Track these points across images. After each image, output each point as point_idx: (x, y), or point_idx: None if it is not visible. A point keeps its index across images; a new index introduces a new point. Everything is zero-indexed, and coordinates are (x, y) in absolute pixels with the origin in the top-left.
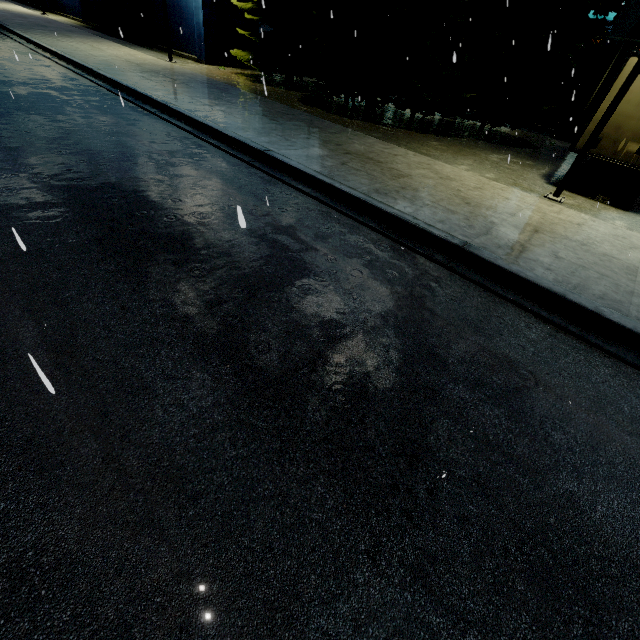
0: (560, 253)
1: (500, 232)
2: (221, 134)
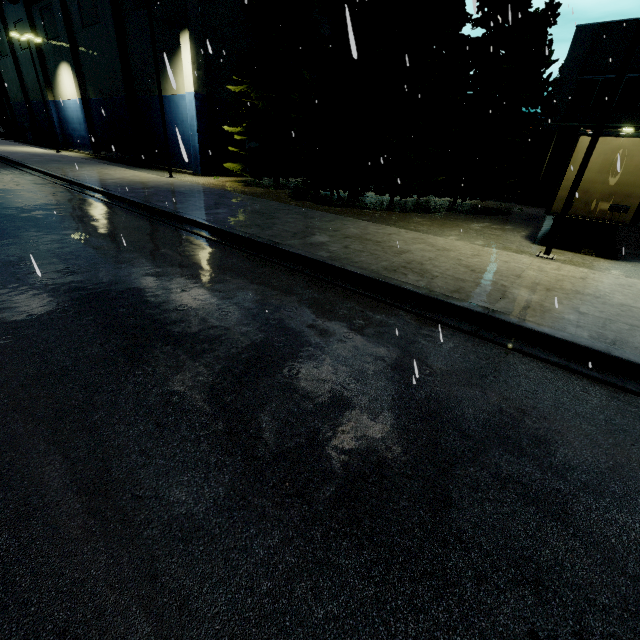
0: (581, 308)
1: (515, 294)
2: (228, 233)
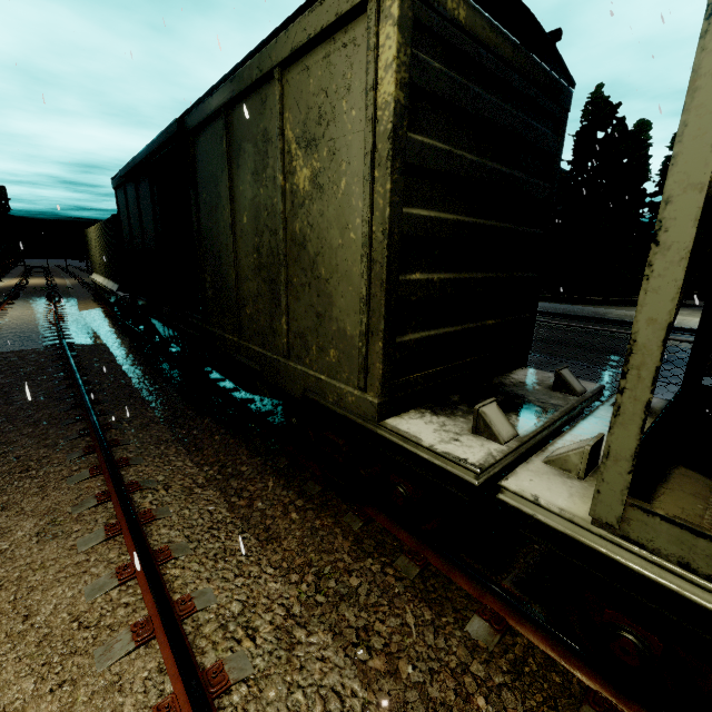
0: None
1: None
2: (563, 314)
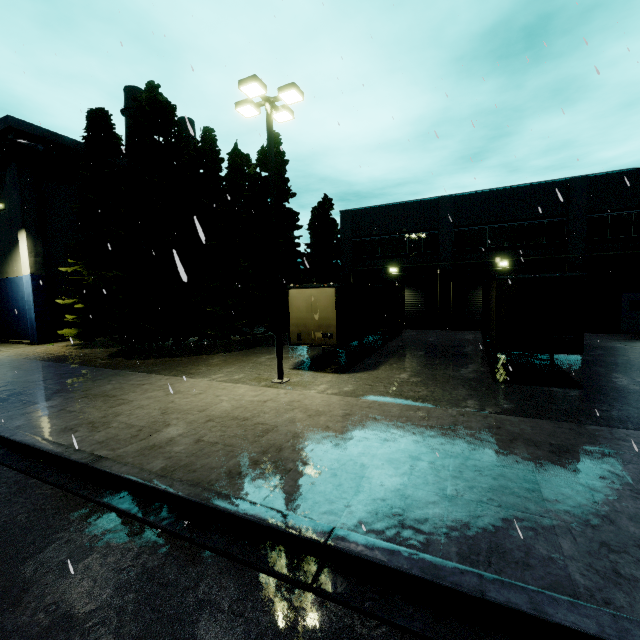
0: (206, 436)
1: (163, 433)
2: None
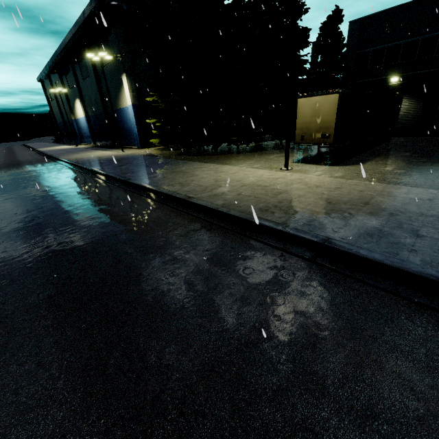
0: (243, 192)
1: (218, 190)
2: (113, 177)
